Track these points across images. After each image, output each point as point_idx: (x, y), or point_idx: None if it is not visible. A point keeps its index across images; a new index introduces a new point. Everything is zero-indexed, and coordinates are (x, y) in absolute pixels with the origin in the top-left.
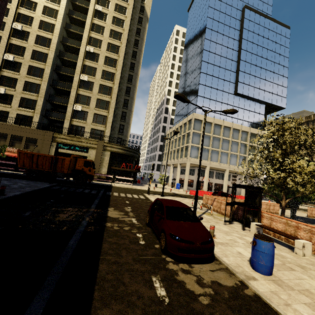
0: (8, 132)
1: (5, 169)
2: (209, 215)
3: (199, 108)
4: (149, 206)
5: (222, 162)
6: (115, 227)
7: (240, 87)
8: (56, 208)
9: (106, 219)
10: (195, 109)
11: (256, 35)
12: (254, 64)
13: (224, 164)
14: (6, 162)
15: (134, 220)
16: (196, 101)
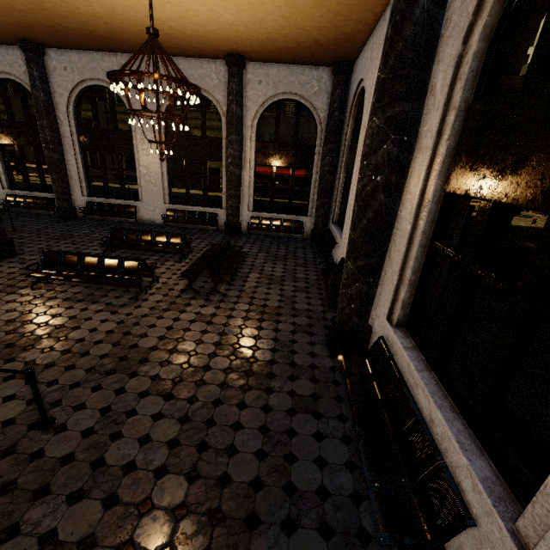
0: (264, 131)
1: (267, 196)
2: None
3: None
4: None
5: None
6: None
7: None
8: None
9: None
10: None
11: None
12: None
13: None
14: (286, 187)
15: None
16: None
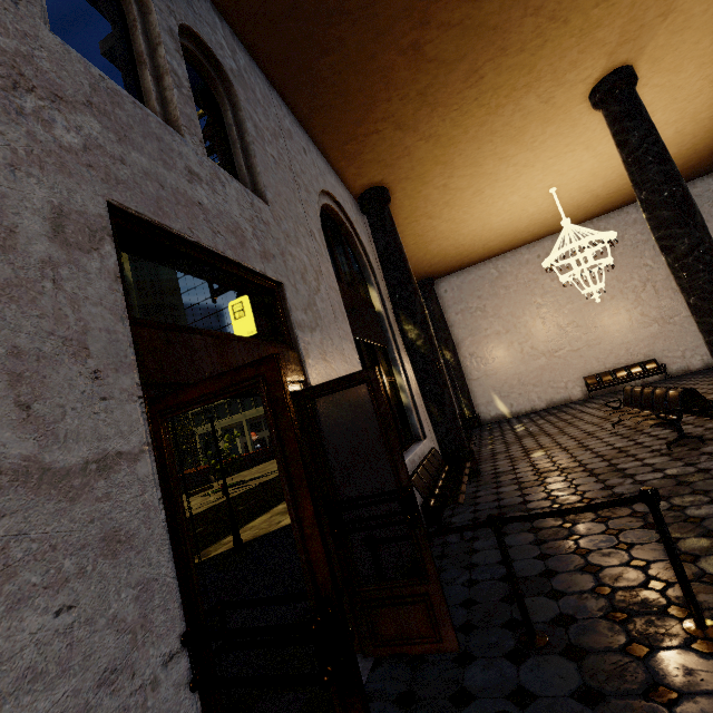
0: None
1: None
2: None
3: None
4: None
5: (235, 414)
6: None
7: (230, 292)
8: None
9: None
10: None
11: None
12: None
13: (236, 416)
14: None
15: None
16: None
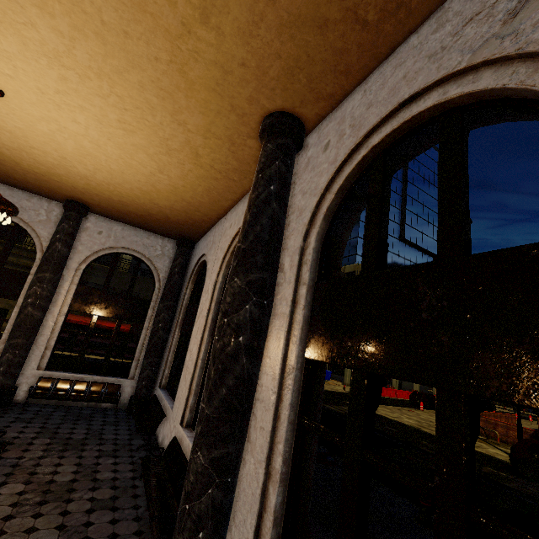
0: (89, 279)
1: (73, 350)
2: (501, 446)
3: (359, 254)
4: (513, 450)
5: None
6: (522, 488)
7: (408, 231)
8: (405, 460)
9: (480, 474)
10: (355, 255)
11: (422, 166)
12: (421, 203)
13: None
14: (102, 340)
15: (497, 471)
16: (355, 244)
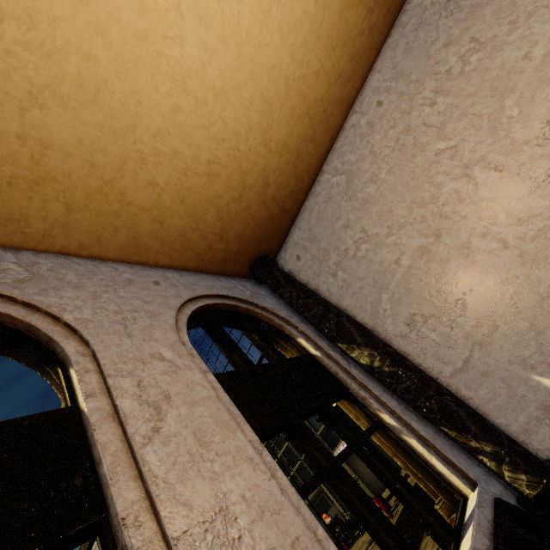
0: None
1: None
2: None
3: None
4: None
5: None
6: None
7: None
8: None
9: None
10: None
11: None
12: None
13: None
14: None
15: None
16: None
